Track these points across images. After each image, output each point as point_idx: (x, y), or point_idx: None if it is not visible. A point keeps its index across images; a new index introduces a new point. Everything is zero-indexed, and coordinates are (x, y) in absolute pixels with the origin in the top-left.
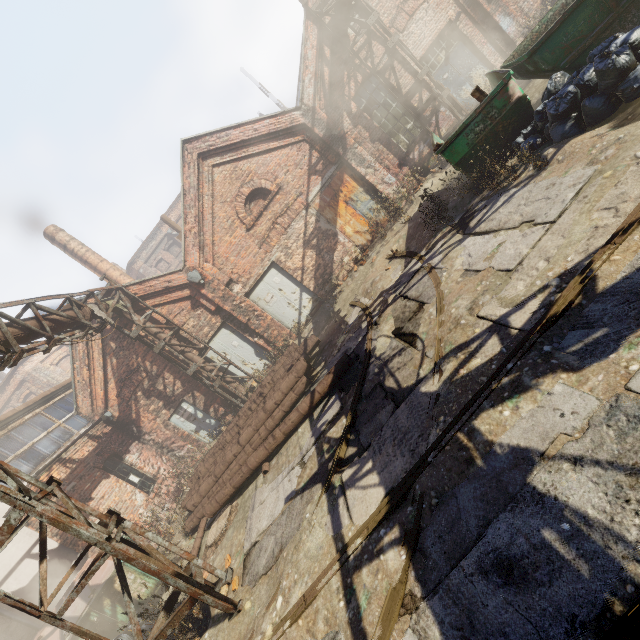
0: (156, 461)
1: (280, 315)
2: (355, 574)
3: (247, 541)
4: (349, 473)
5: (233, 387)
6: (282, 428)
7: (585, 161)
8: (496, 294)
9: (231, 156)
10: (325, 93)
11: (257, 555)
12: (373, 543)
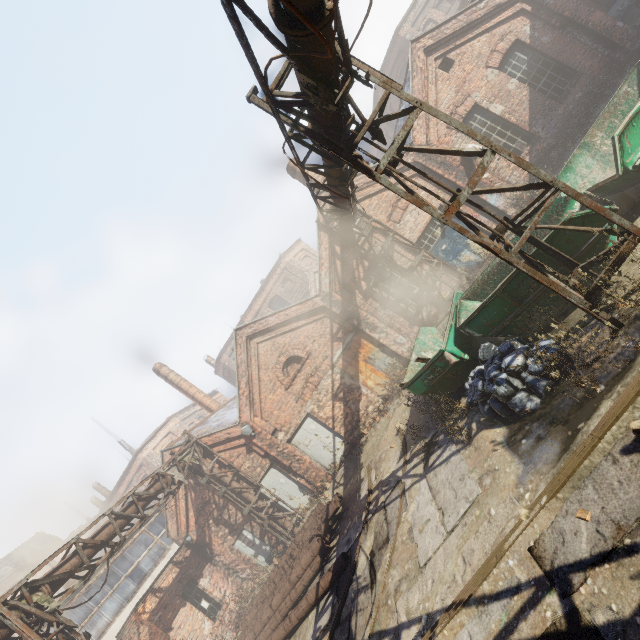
0: (223, 584)
1: (318, 456)
2: None
3: None
4: None
5: (281, 523)
6: (296, 613)
7: (480, 472)
8: (408, 589)
9: (270, 335)
10: (339, 279)
11: None
12: None
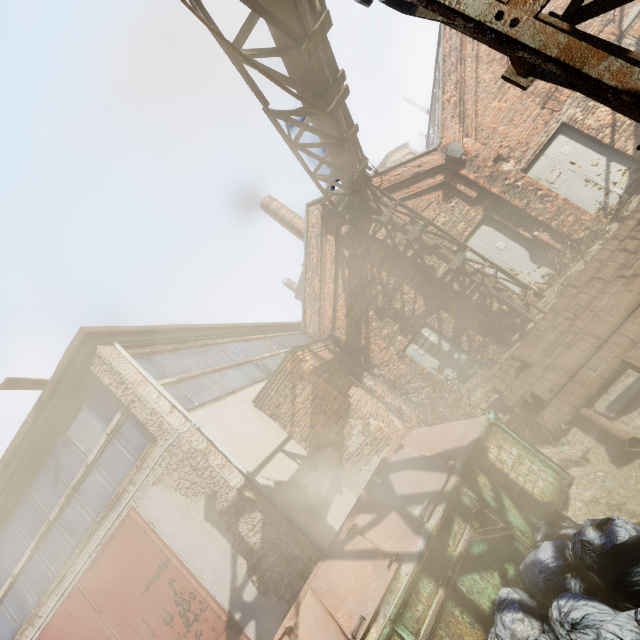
0: (393, 397)
1: (571, 200)
2: None
3: None
4: None
5: (507, 296)
6: None
7: None
8: None
9: None
10: None
11: None
12: None
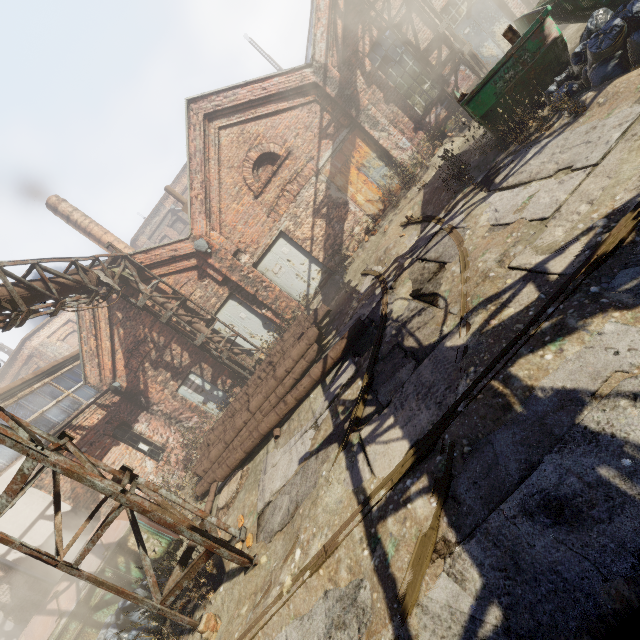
0: (165, 431)
1: (288, 287)
2: (379, 524)
3: (260, 501)
4: (368, 430)
5: (241, 359)
6: (294, 394)
7: (632, 99)
8: (530, 243)
9: (238, 118)
10: (338, 49)
11: (271, 513)
12: (399, 493)
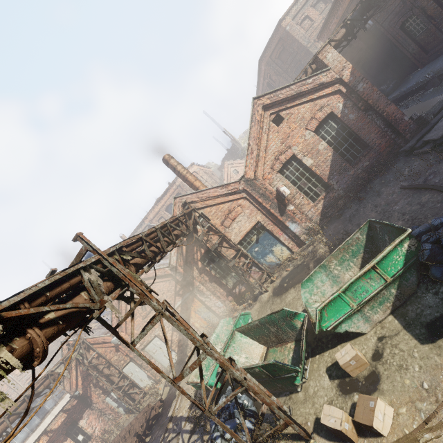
0: (95, 422)
1: (160, 360)
2: None
3: None
4: None
5: (132, 396)
6: None
7: None
8: None
9: None
10: (183, 258)
11: None
12: None
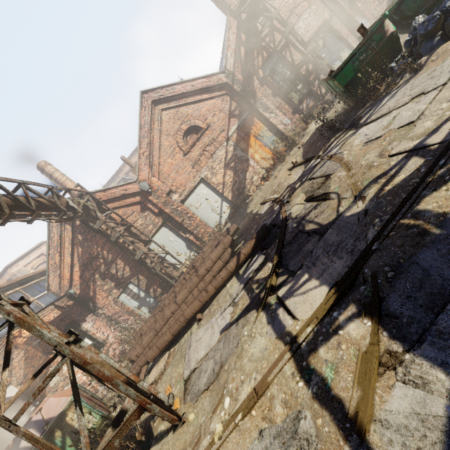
0: (106, 330)
1: (206, 218)
2: (310, 356)
3: (186, 369)
4: (285, 289)
5: (169, 271)
6: (213, 283)
7: None
8: (403, 138)
9: (175, 103)
10: (241, 63)
11: (197, 377)
12: (327, 325)
